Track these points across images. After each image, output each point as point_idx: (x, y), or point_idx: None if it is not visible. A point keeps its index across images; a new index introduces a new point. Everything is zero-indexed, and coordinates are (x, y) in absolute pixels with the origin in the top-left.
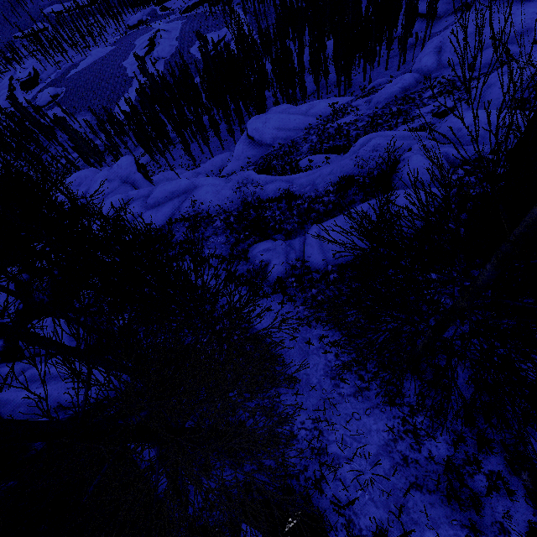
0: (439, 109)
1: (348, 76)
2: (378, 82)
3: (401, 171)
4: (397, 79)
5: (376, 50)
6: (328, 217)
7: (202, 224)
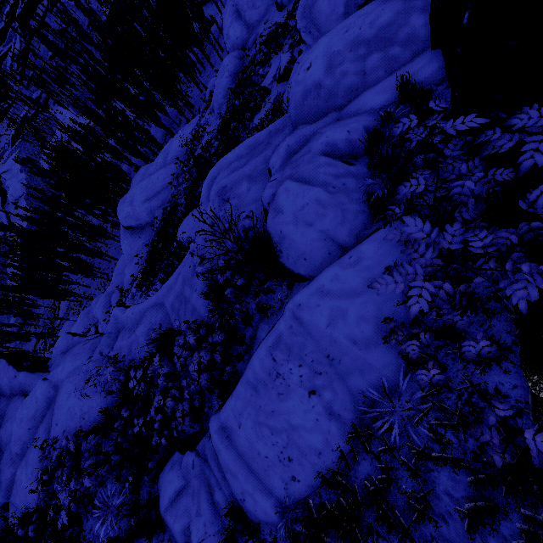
0: (279, 71)
1: (184, 98)
2: (212, 84)
3: (276, 246)
4: (220, 70)
5: (187, 58)
6: (232, 360)
7: (85, 457)
